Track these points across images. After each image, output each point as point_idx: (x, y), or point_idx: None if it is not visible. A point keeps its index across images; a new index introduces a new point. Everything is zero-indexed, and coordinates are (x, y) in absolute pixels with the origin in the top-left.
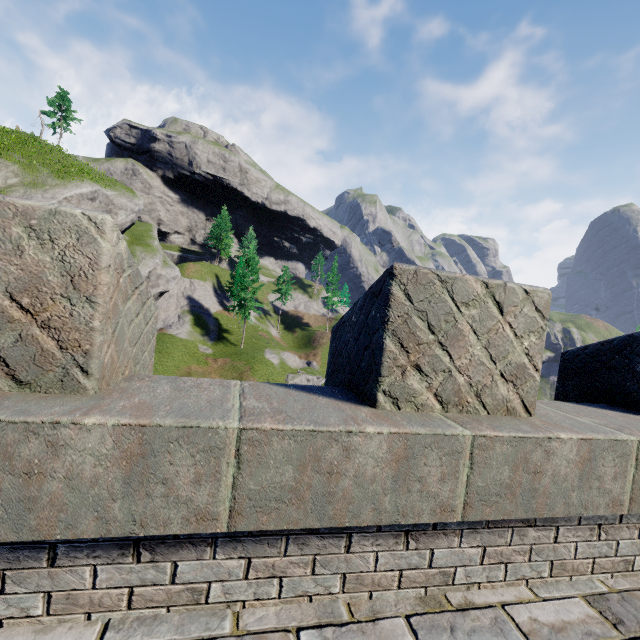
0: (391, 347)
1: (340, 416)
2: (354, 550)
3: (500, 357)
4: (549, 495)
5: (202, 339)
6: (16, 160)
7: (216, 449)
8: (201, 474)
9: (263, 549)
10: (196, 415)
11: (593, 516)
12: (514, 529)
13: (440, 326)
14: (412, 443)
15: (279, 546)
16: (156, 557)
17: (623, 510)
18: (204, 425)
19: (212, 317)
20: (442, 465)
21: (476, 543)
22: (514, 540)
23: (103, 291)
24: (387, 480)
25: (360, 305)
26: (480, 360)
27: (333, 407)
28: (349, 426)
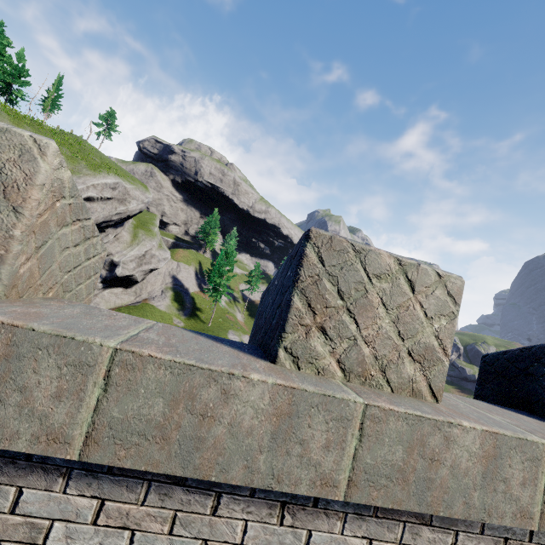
0: (298, 305)
1: (232, 361)
2: (221, 513)
3: (409, 334)
4: (447, 489)
5: (177, 313)
6: (63, 153)
7: (86, 365)
8: (64, 389)
9: (120, 492)
10: (80, 330)
11: (498, 526)
12: (406, 524)
13: (350, 293)
14: (298, 399)
15: (138, 492)
16: (2, 478)
17: (533, 525)
18: (79, 338)
19: (189, 296)
20: (328, 430)
21: (361, 533)
22: (405, 538)
23: (32, 205)
24: (265, 436)
25: (282, 269)
26: (388, 334)
27: (231, 354)
28: (234, 369)
